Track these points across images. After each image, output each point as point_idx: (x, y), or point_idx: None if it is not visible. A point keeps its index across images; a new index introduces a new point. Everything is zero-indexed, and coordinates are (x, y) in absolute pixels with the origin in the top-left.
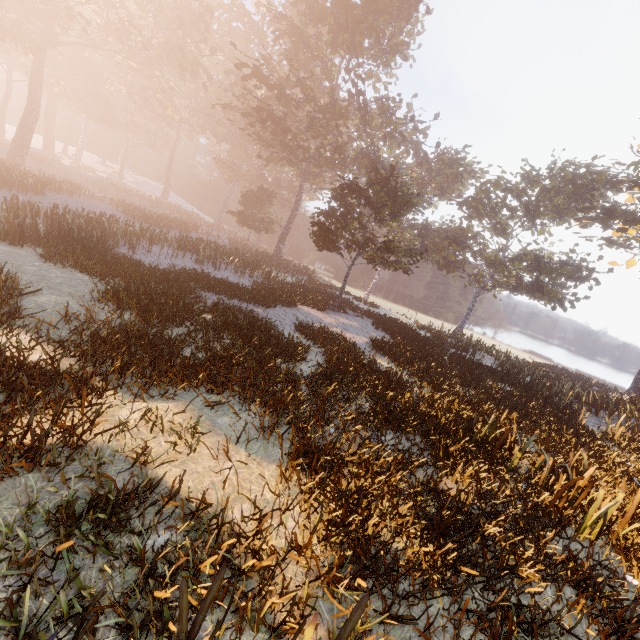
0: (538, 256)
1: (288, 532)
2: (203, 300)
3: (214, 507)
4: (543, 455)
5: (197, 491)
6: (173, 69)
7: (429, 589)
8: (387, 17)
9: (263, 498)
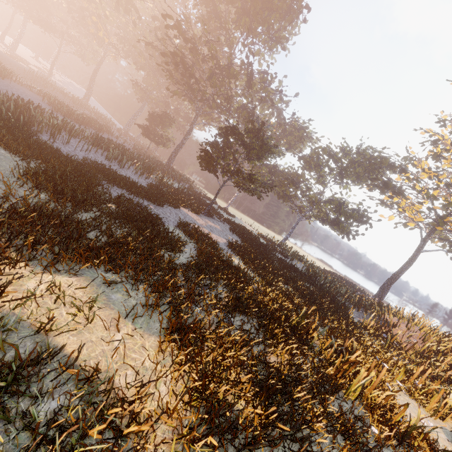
0: (341, 203)
1: (161, 396)
2: (108, 191)
3: (103, 373)
4: (330, 339)
5: (90, 358)
6: (110, 1)
7: (259, 444)
8: (278, 16)
9: (143, 365)
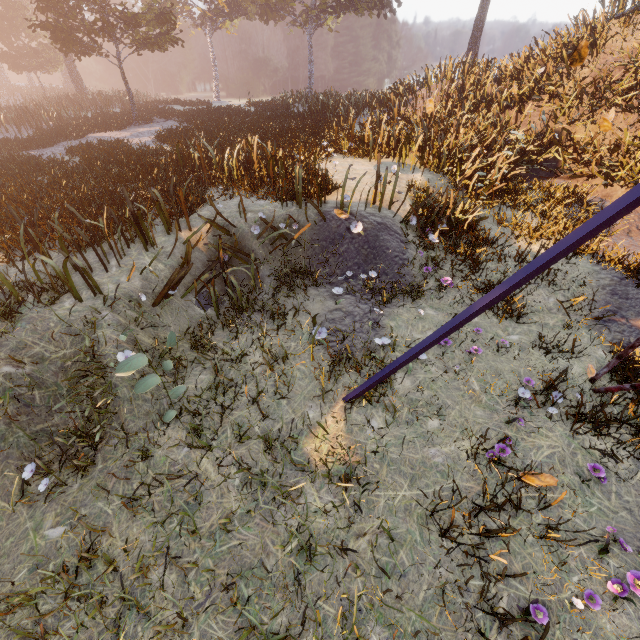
0: None
1: None
2: None
3: None
4: (228, 152)
5: None
6: None
7: None
8: None
9: None
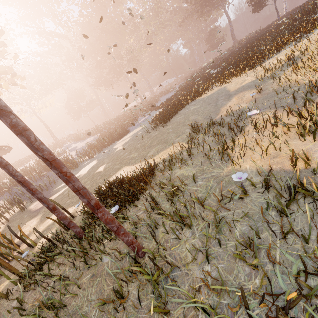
0: None
1: None
2: None
3: None
4: None
5: None
6: None
7: None
8: None
9: None
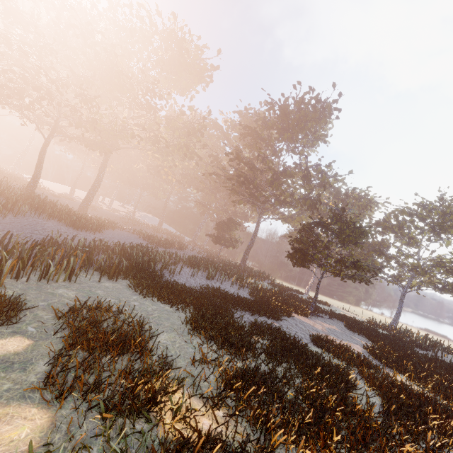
0: None
1: None
2: (239, 319)
3: None
4: None
5: None
6: (177, 156)
7: None
8: (314, 123)
9: None
